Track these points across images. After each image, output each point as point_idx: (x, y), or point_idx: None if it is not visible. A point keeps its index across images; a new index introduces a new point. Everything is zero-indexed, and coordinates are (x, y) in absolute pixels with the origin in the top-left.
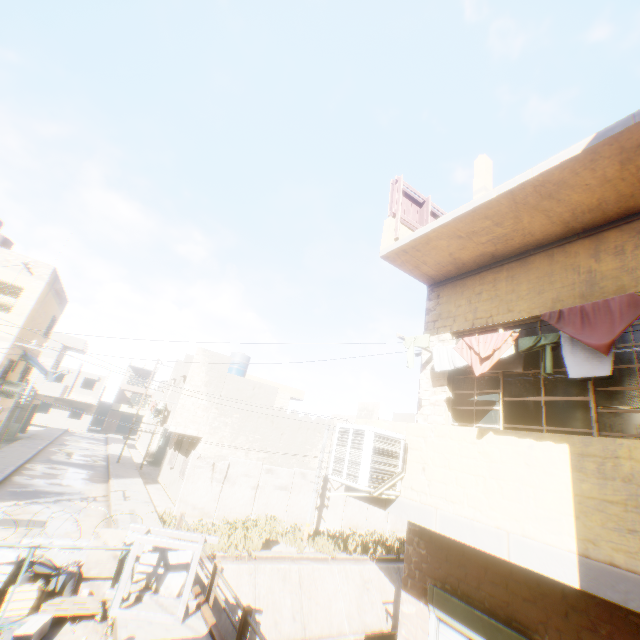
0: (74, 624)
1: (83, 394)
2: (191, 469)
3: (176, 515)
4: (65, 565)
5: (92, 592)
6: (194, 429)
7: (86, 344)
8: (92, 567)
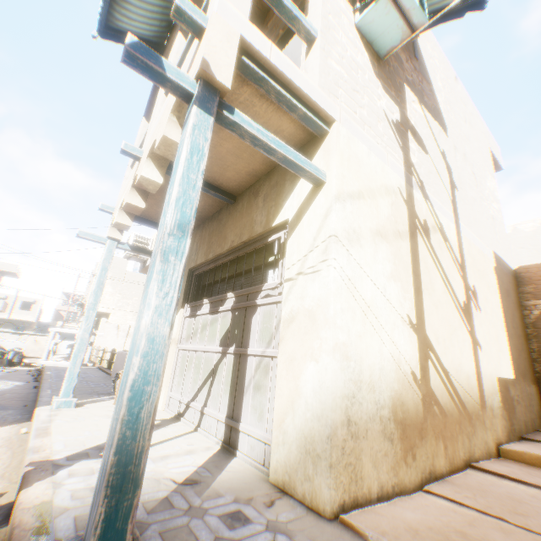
0: (21, 367)
1: (23, 314)
2: (102, 329)
3: (94, 357)
4: (13, 349)
5: (32, 364)
6: (104, 308)
7: (19, 269)
8: (30, 353)
